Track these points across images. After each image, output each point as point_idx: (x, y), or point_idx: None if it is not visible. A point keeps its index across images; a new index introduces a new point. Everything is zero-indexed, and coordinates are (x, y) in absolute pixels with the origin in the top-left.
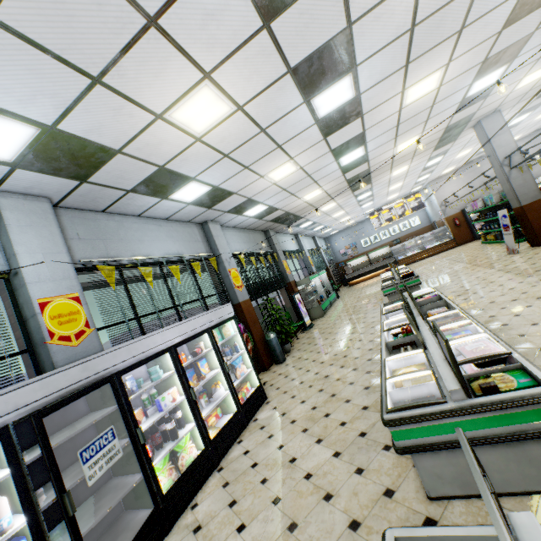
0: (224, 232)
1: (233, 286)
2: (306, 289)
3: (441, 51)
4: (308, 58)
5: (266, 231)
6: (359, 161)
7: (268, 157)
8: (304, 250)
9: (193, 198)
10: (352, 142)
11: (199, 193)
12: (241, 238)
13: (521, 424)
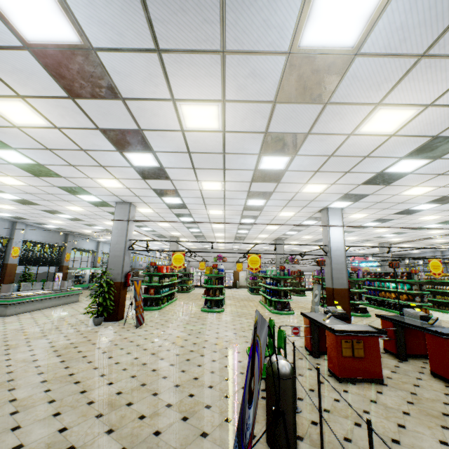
0: (29, 228)
1: (10, 255)
2: (74, 273)
3: (105, 219)
4: (45, 210)
5: (68, 234)
6: (107, 229)
7: (45, 217)
8: (98, 252)
9: (7, 215)
10: (92, 224)
11: (10, 215)
12: (41, 233)
13: (2, 302)
